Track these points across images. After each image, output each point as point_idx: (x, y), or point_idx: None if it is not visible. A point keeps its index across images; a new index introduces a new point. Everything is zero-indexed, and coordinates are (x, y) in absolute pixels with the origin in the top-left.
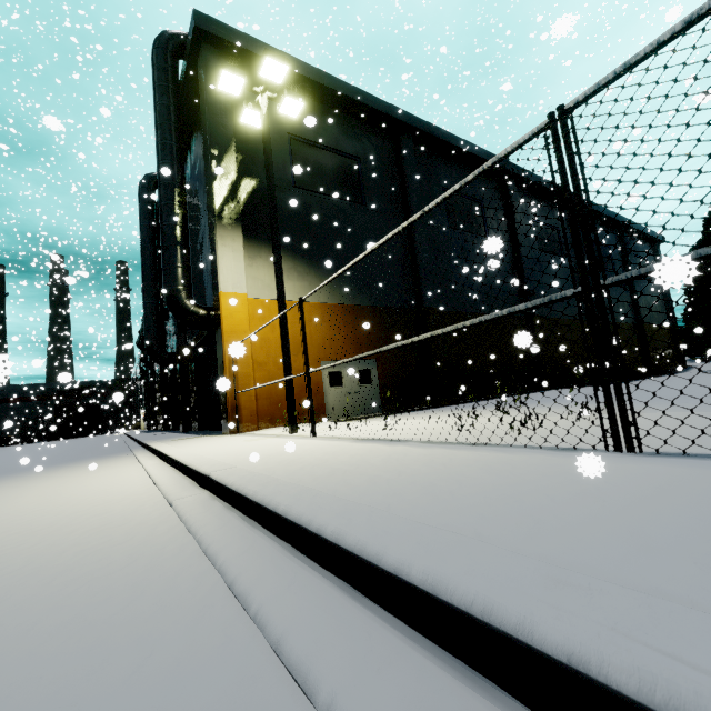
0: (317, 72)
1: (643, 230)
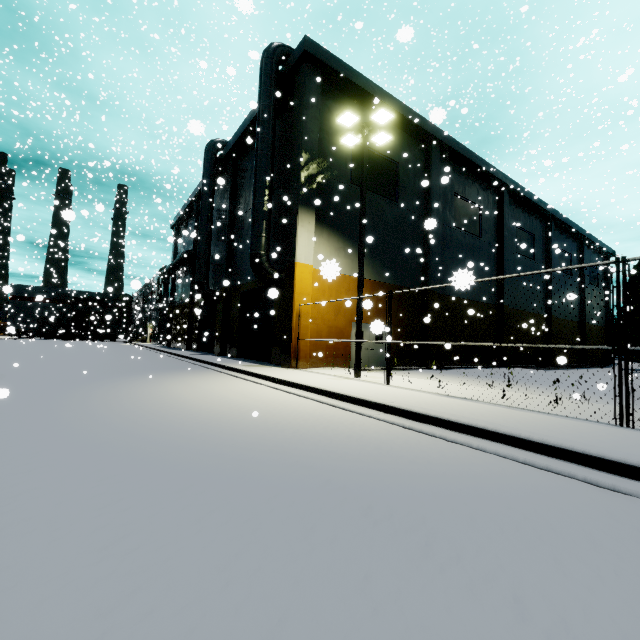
0: (382, 92)
1: (600, 244)
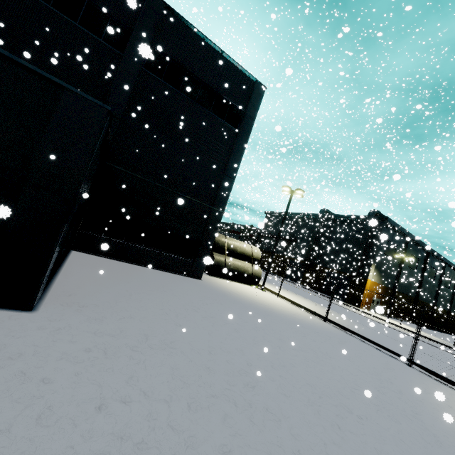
0: (401, 227)
1: None
